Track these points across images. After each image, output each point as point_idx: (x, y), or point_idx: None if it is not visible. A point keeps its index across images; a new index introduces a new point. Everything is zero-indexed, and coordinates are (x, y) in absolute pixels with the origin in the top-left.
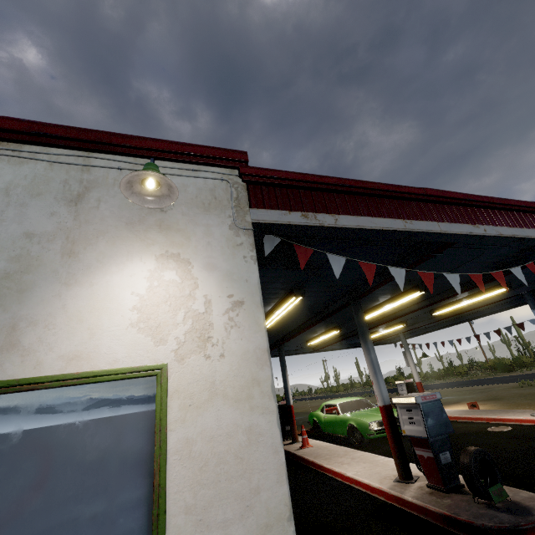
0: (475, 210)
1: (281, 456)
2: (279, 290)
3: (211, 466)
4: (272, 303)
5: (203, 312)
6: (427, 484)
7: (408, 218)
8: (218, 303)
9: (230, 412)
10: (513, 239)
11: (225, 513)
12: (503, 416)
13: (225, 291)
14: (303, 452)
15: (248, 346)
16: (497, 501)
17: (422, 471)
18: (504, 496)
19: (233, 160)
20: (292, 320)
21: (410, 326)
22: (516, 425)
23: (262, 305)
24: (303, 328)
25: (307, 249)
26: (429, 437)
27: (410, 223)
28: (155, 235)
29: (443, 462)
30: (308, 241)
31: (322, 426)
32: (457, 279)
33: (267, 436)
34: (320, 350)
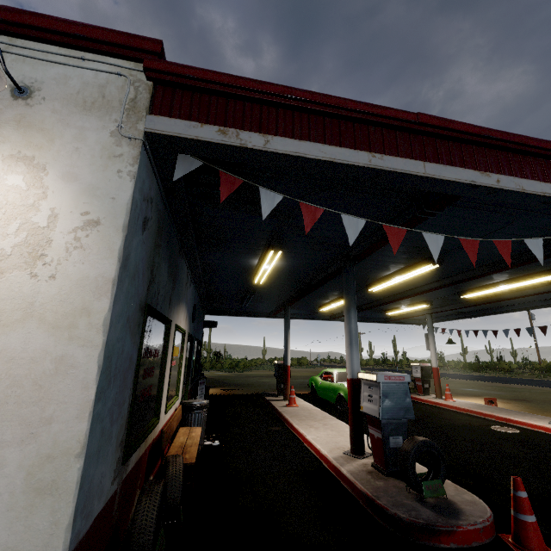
0: (495, 153)
1: (91, 392)
2: (256, 240)
3: (1, 387)
4: (256, 256)
5: (44, 226)
6: (372, 463)
7: (380, 152)
8: (66, 220)
9: (42, 337)
10: (544, 199)
11: (3, 435)
12: (516, 418)
13: (80, 207)
14: (285, 410)
15: (90, 272)
16: (428, 496)
17: (372, 450)
18: (439, 493)
19: (139, 49)
20: (290, 280)
21: (439, 308)
22: (527, 429)
23: (123, 229)
24: (305, 290)
25: (233, 179)
26: (380, 418)
27: (379, 158)
28: (10, 132)
29: (392, 446)
30: (258, 175)
31: (317, 391)
32: (438, 242)
33: (80, 370)
34: (338, 319)
